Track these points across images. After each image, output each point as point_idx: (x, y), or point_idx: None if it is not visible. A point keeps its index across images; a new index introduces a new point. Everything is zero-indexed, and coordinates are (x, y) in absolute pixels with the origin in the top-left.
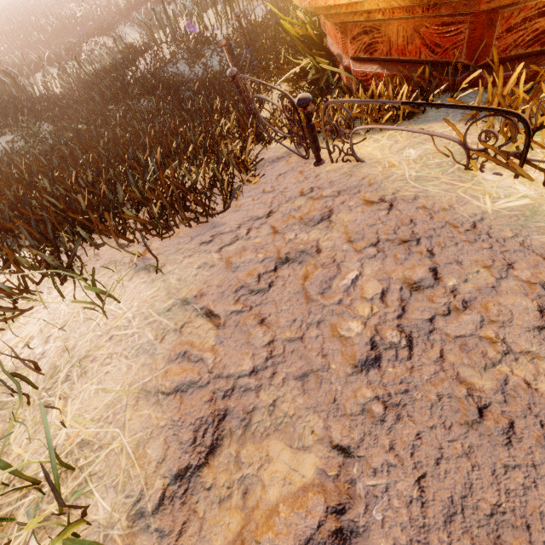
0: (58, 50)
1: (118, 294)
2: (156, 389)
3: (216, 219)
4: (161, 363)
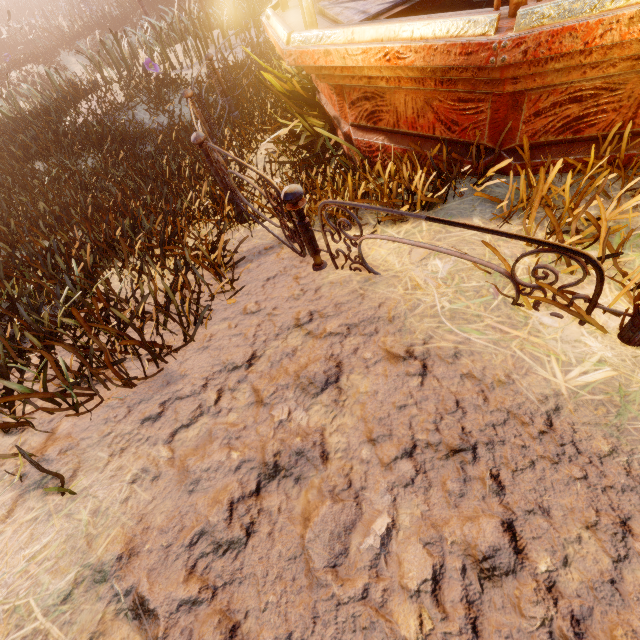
0: None
1: None
2: None
3: (172, 365)
4: None
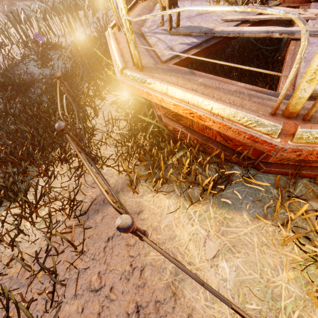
0: None
1: None
2: None
3: None
4: None
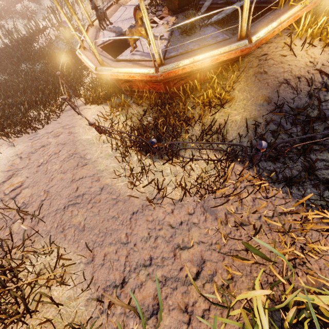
0: (1, 5)
1: (3, 152)
2: (4, 171)
3: (39, 132)
4: (7, 166)
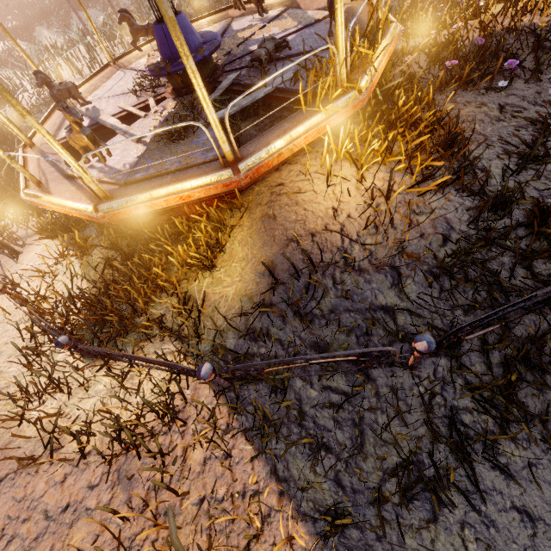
0: None
1: None
2: None
3: None
4: None
